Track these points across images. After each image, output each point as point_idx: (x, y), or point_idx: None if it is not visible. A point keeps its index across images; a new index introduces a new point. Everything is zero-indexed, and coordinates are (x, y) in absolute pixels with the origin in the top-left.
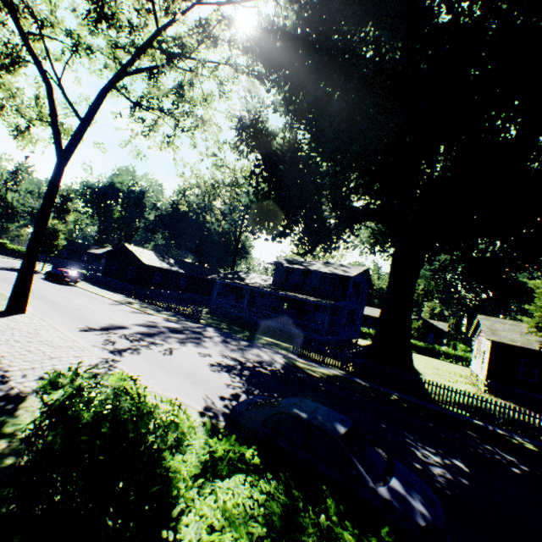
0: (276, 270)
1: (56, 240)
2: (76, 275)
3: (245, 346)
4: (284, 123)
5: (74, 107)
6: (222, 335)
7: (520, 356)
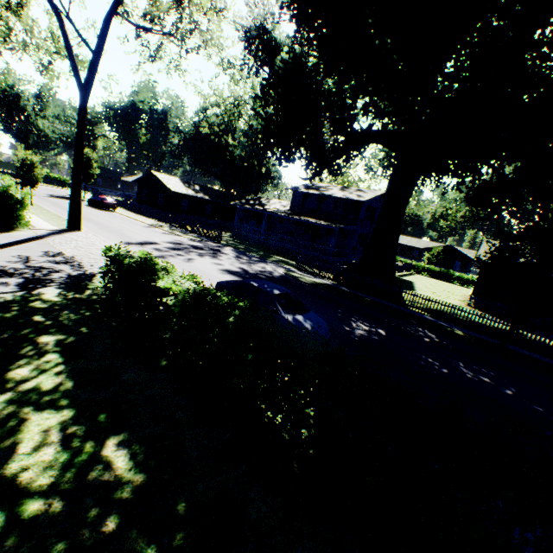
0: (293, 196)
1: (91, 168)
2: (114, 202)
3: (254, 261)
4: (286, 36)
5: (85, 41)
6: (237, 253)
7: None
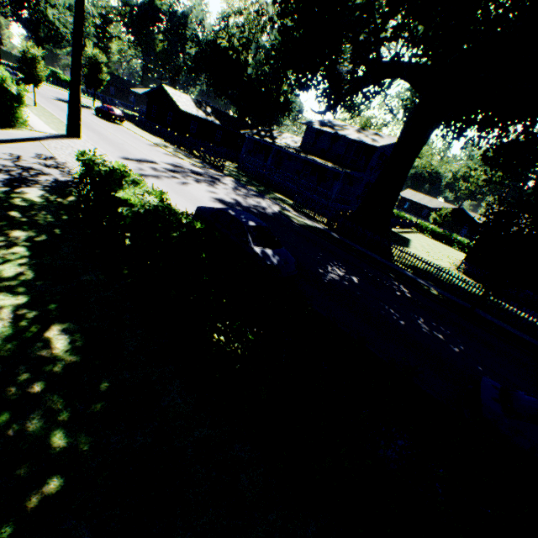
0: (306, 132)
1: (100, 73)
2: (121, 114)
3: (251, 195)
4: None
5: None
6: (236, 185)
7: None
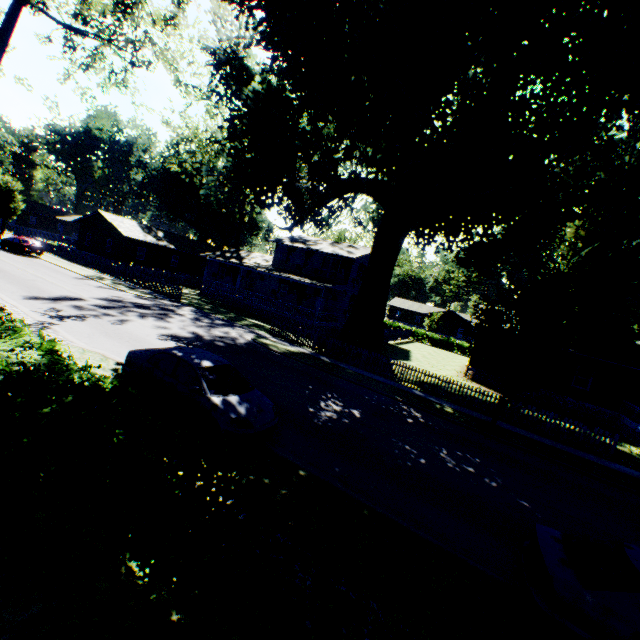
0: (277, 249)
1: (12, 201)
2: (38, 246)
3: (217, 325)
4: (256, 63)
5: None
6: (197, 314)
7: None
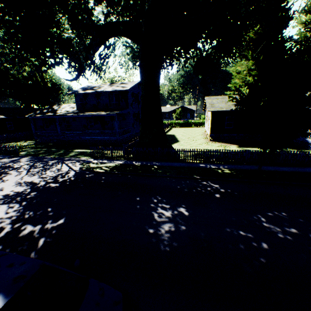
0: (76, 98)
1: None
2: None
3: (50, 165)
4: None
5: None
6: (32, 162)
7: (225, 116)
